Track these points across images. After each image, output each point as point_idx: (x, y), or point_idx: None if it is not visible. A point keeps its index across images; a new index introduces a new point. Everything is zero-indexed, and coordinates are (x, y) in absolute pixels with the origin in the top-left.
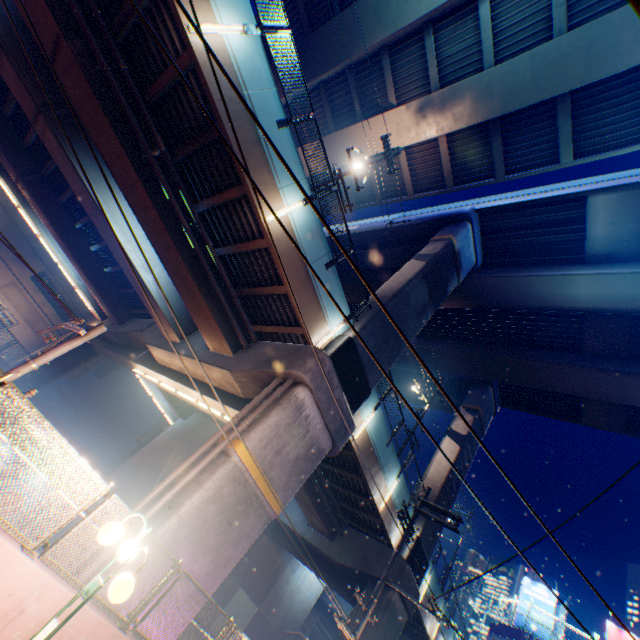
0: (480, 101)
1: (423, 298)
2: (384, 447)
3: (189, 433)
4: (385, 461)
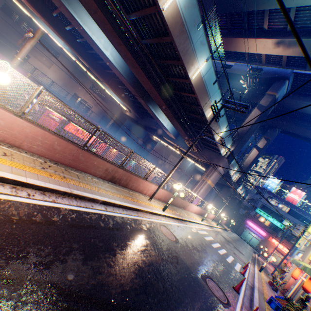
0: (307, 50)
1: (256, 125)
2: (234, 164)
3: (166, 146)
4: (234, 166)
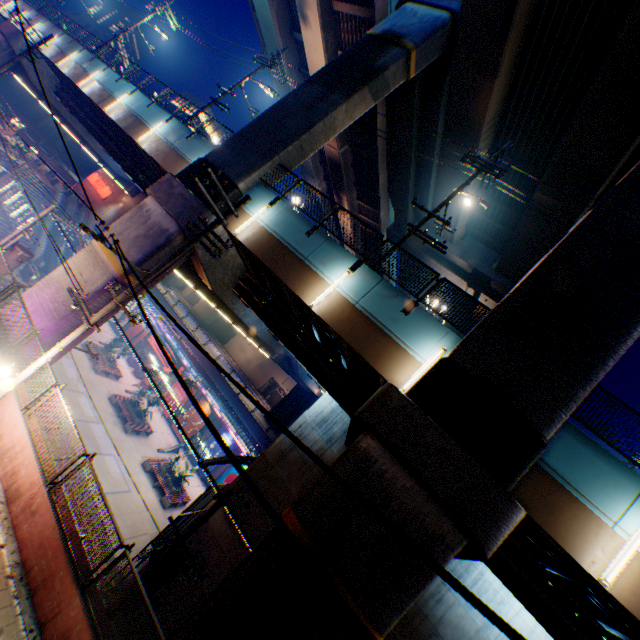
0: None
1: (315, 95)
2: (303, 238)
3: None
4: (311, 253)
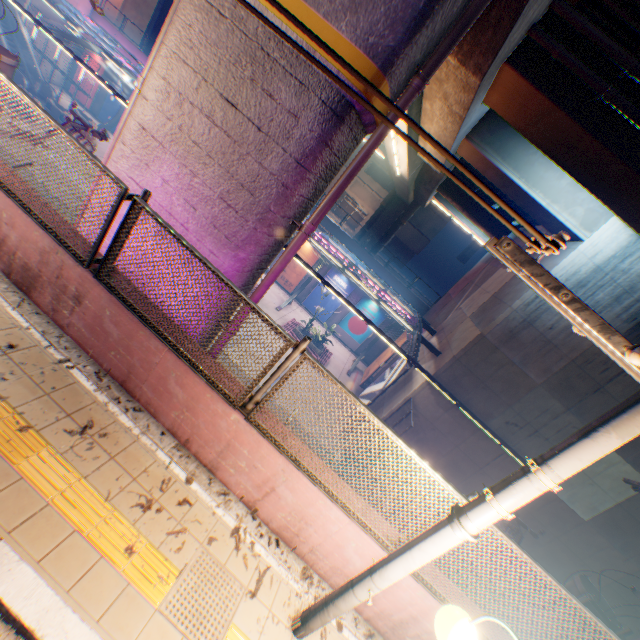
0: None
1: None
2: None
3: None
4: None
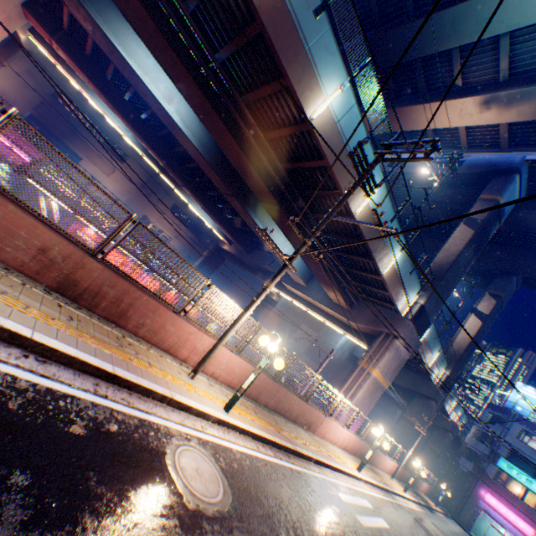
0: None
1: (468, 256)
2: (432, 340)
3: (294, 308)
4: (432, 346)
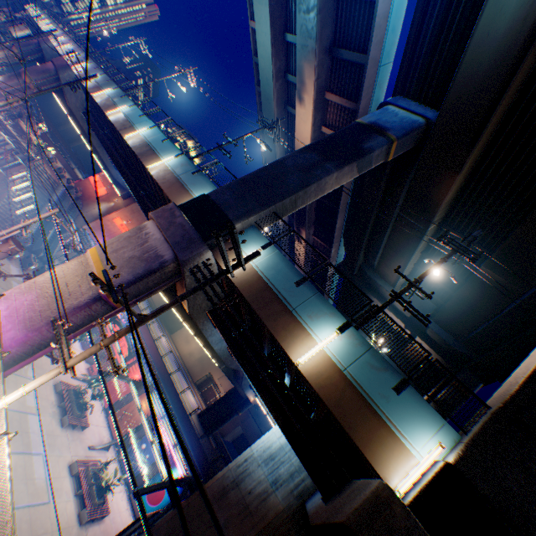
0: (306, 56)
1: (311, 160)
2: (292, 287)
3: None
4: (299, 303)
